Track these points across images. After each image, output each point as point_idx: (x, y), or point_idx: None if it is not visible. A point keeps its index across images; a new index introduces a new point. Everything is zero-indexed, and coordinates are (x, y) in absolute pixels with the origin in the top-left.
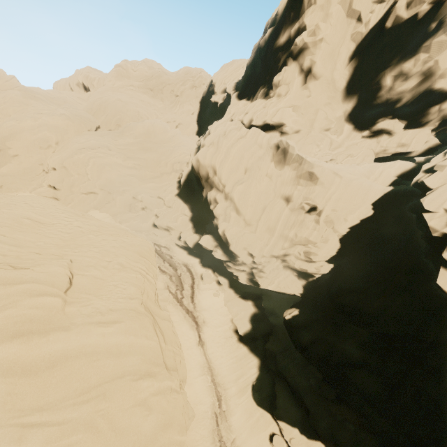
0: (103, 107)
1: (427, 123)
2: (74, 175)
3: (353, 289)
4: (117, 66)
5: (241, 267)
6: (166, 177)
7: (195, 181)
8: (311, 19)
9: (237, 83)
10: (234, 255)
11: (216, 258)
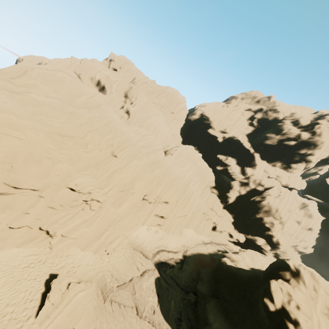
0: (152, 128)
1: (305, 179)
2: (178, 205)
3: (327, 259)
4: (145, 82)
5: (274, 252)
6: (205, 191)
7: (250, 207)
8: (319, 153)
9: (250, 143)
10: (275, 248)
11: (259, 248)
